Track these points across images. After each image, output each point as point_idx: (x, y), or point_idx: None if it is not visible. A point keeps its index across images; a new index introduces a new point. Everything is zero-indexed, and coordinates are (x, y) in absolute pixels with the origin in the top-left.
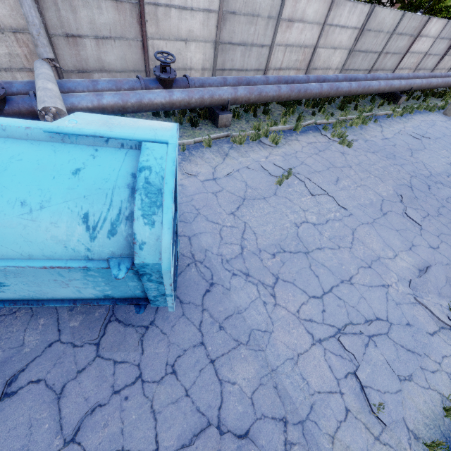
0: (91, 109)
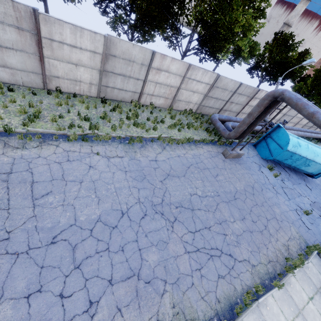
0: None
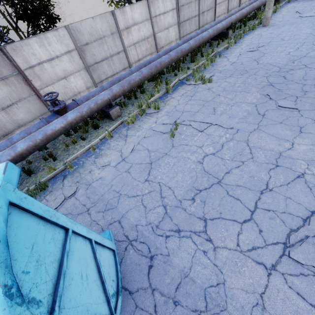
0: (12, 159)
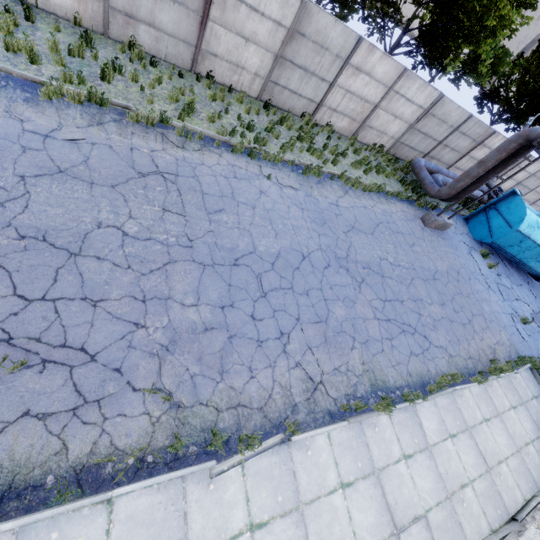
0: None
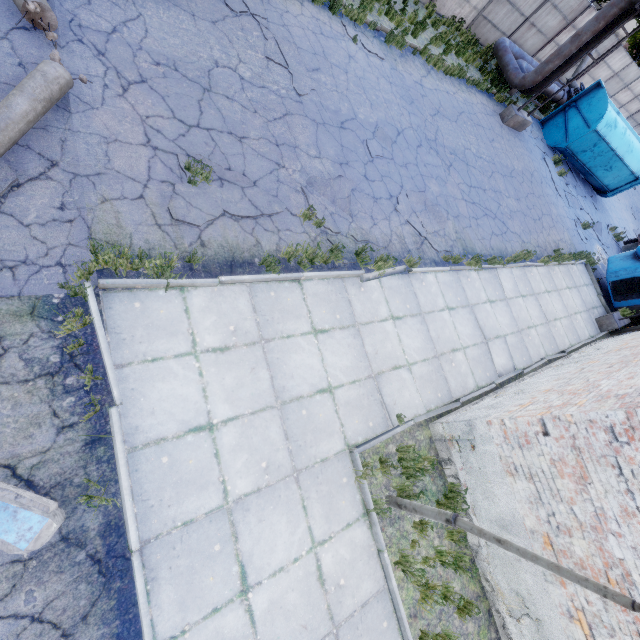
0: None
